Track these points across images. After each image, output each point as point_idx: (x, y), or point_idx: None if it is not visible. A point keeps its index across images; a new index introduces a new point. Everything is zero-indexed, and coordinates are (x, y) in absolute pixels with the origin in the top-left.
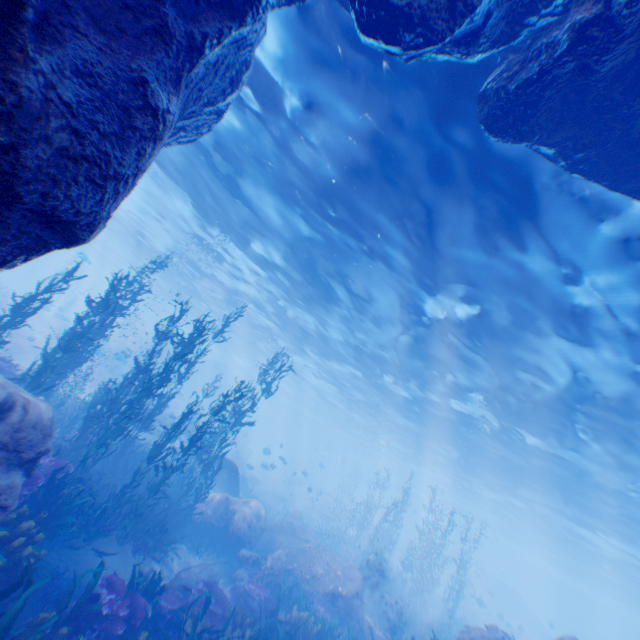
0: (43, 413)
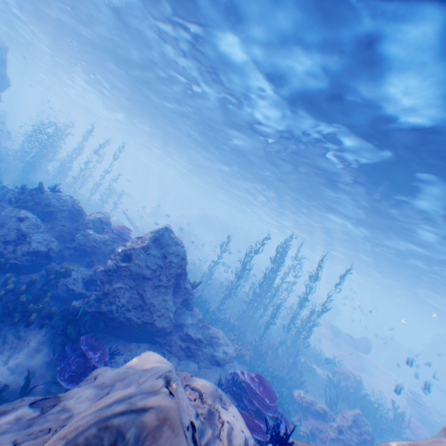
0: None
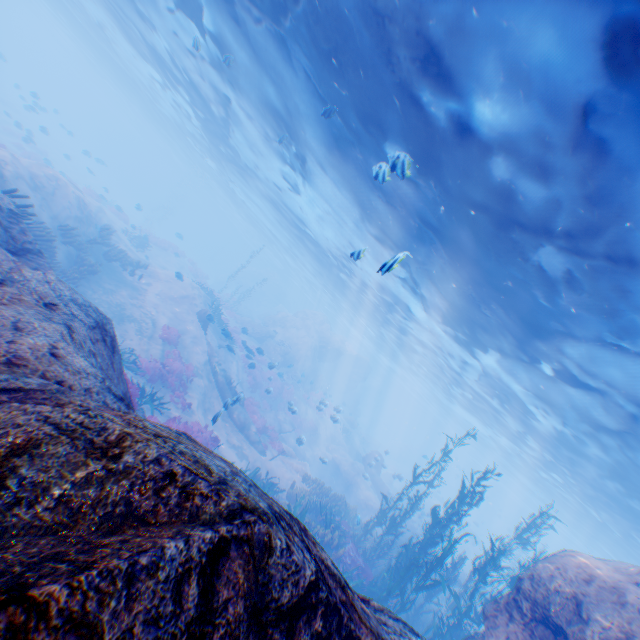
0: None
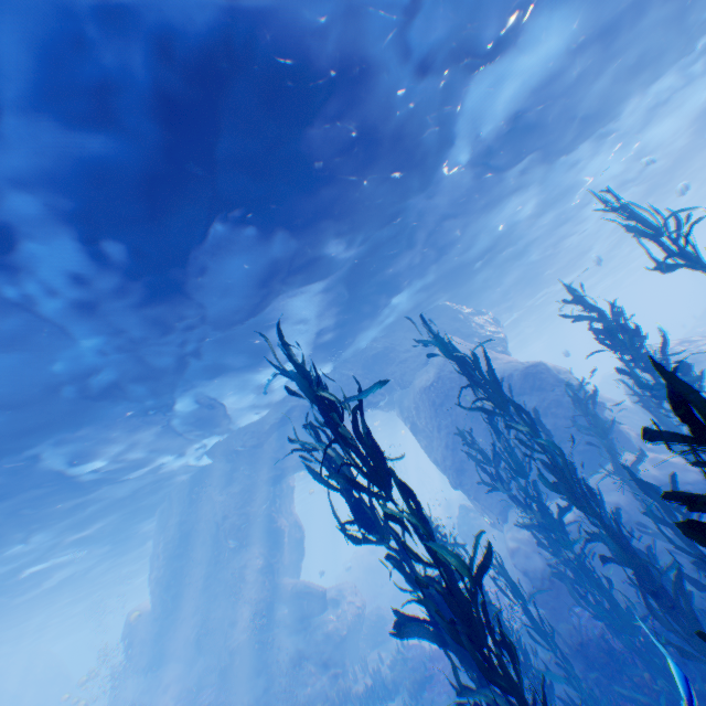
0: (508, 543)
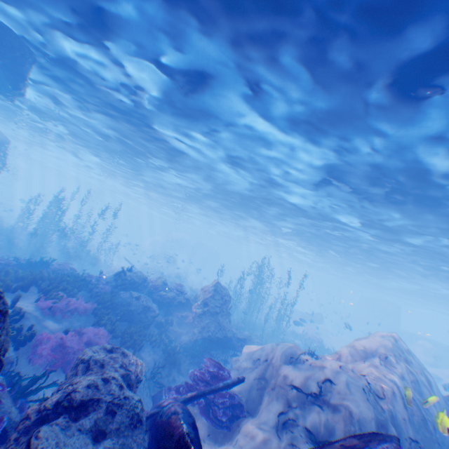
0: None
